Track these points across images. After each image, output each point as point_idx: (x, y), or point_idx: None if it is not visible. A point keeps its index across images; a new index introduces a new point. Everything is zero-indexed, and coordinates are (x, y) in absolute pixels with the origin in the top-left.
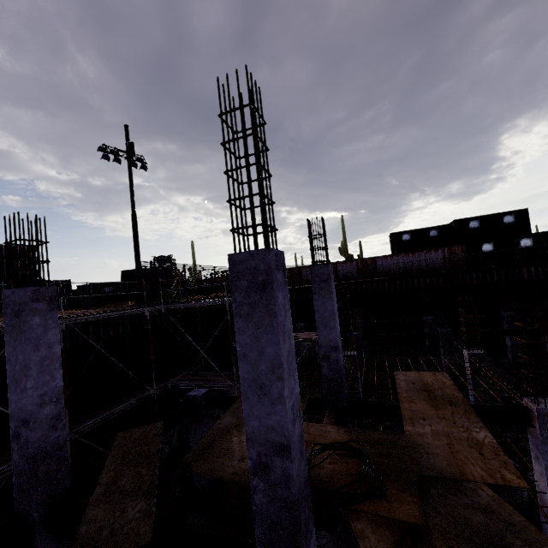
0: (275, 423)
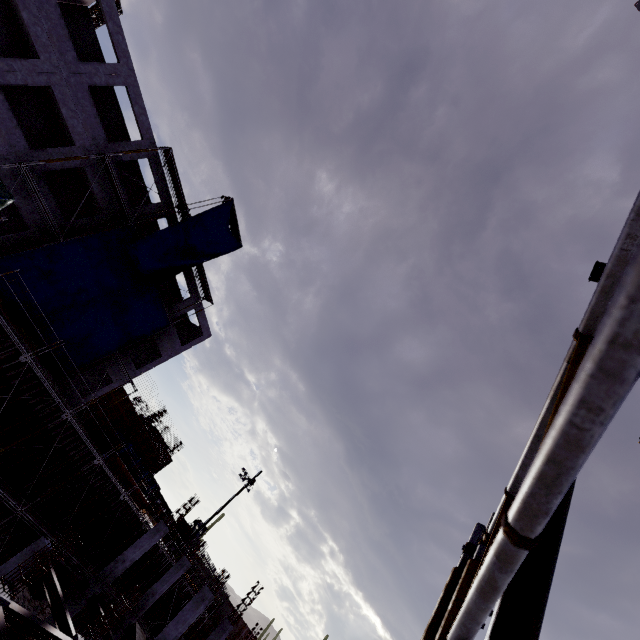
0: None
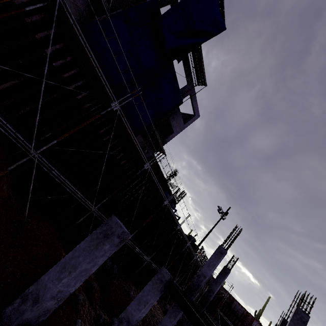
0: None
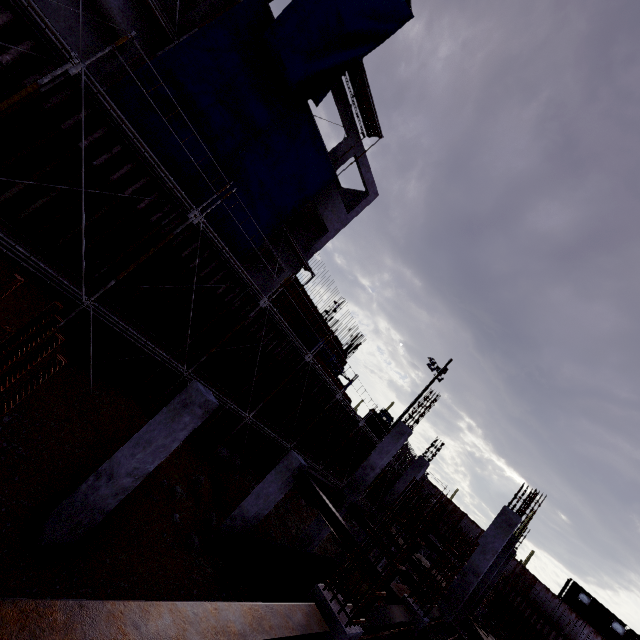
0: (487, 574)
